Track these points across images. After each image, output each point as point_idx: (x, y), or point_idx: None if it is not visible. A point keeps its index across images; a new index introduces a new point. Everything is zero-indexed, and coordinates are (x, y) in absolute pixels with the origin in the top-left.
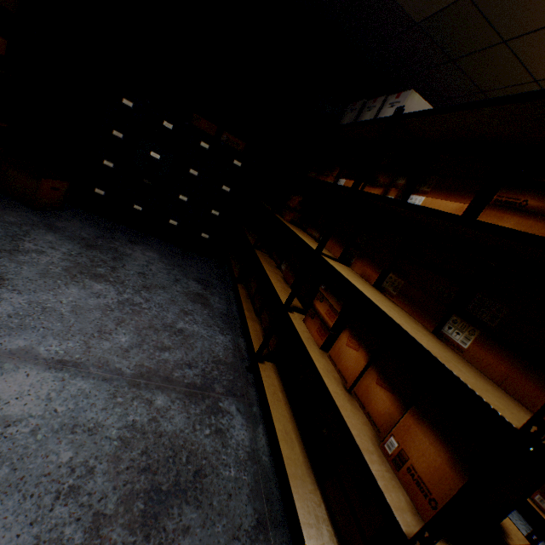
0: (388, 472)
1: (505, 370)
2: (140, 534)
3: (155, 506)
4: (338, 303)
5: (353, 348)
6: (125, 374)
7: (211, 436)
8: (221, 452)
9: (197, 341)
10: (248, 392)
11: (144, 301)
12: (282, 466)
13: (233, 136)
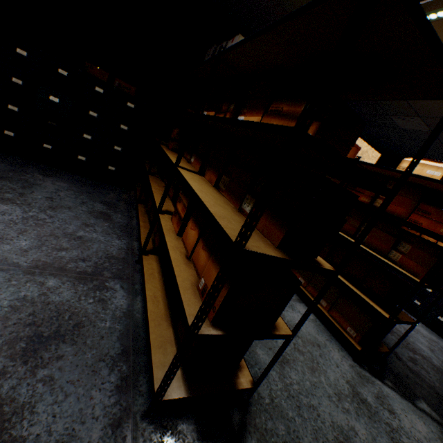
0: (196, 299)
1: (265, 222)
2: (20, 361)
3: (36, 345)
4: (187, 200)
5: (193, 229)
6: (22, 266)
7: (94, 303)
8: (101, 313)
9: (94, 244)
10: (133, 276)
11: (48, 218)
12: (146, 316)
13: (125, 82)
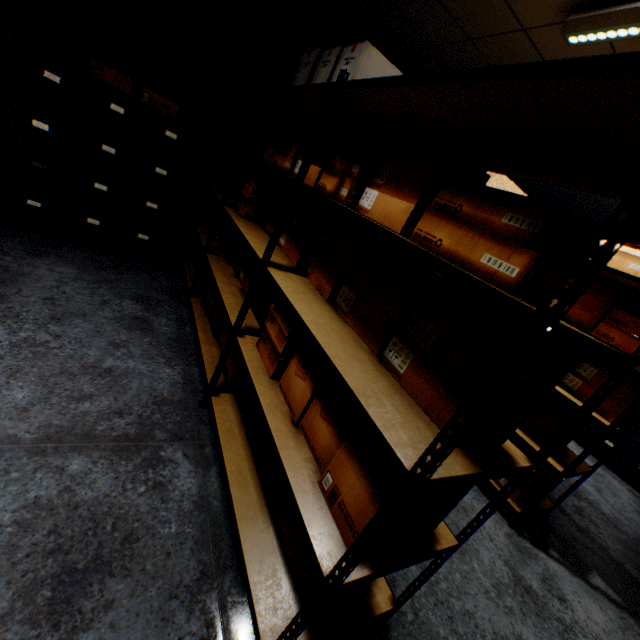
0: (322, 509)
1: (431, 396)
2: (47, 624)
3: (68, 589)
4: (286, 326)
5: (301, 378)
6: (23, 441)
7: (147, 493)
8: (160, 509)
9: (133, 381)
10: (200, 433)
11: (52, 339)
12: (231, 510)
13: (159, 95)
